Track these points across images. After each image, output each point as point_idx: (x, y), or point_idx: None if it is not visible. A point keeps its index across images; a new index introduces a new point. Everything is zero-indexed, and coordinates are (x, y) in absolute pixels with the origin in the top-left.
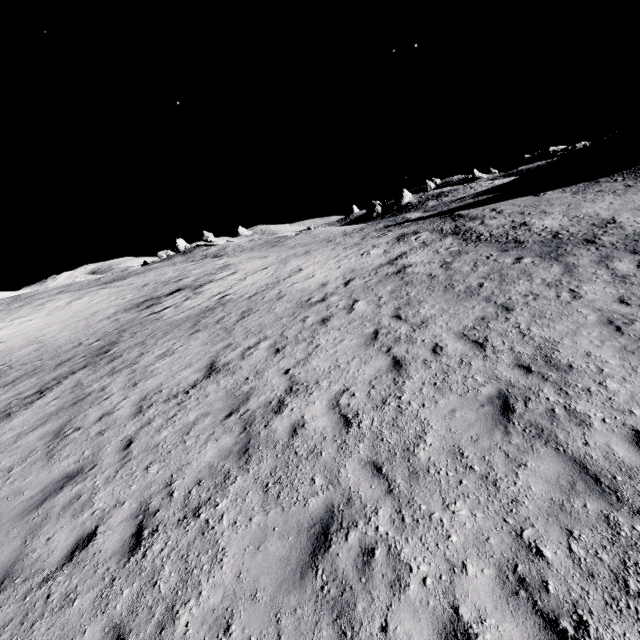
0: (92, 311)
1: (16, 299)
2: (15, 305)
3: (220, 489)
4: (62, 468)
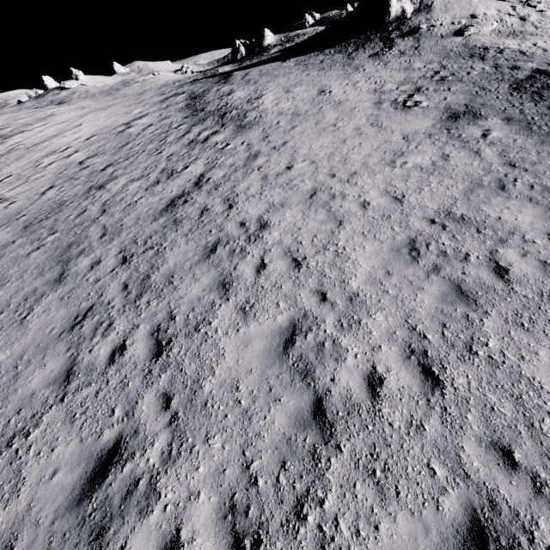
0: None
1: None
2: None
3: None
4: None
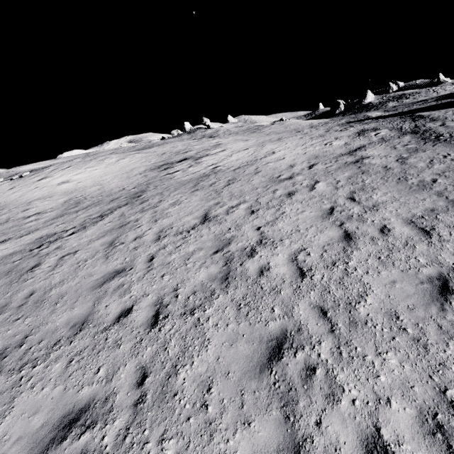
0: (131, 168)
1: (87, 155)
2: (87, 159)
3: (208, 300)
4: (113, 266)
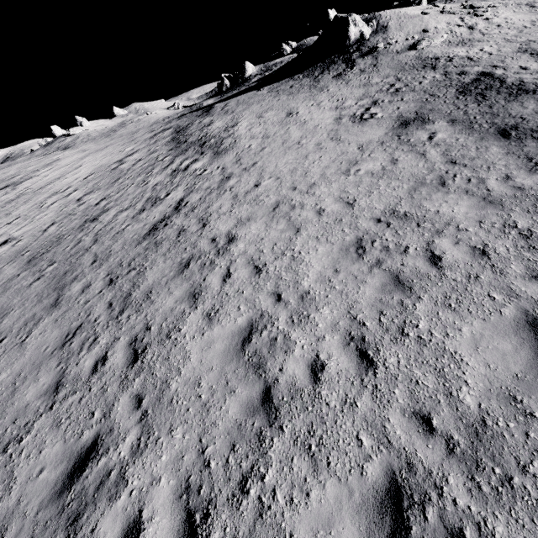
0: None
1: None
2: None
3: None
4: None
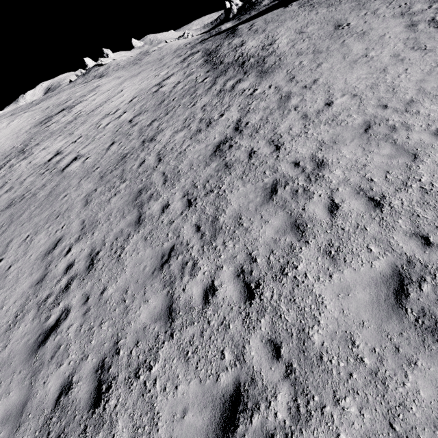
0: (19, 128)
1: None
2: None
3: (43, 189)
4: (5, 191)
